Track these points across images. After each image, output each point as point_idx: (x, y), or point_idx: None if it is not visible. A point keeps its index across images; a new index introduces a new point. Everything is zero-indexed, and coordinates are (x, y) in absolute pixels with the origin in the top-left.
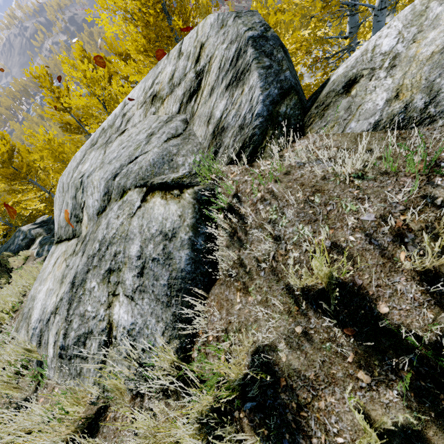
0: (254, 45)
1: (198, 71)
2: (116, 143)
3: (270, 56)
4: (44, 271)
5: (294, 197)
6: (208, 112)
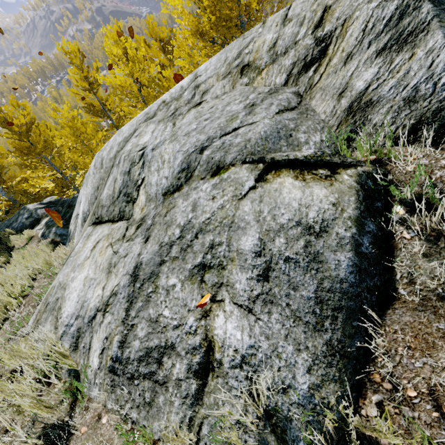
0: (432, 0)
1: (319, 36)
2: (190, 115)
3: None
4: (77, 255)
5: None
6: (341, 83)
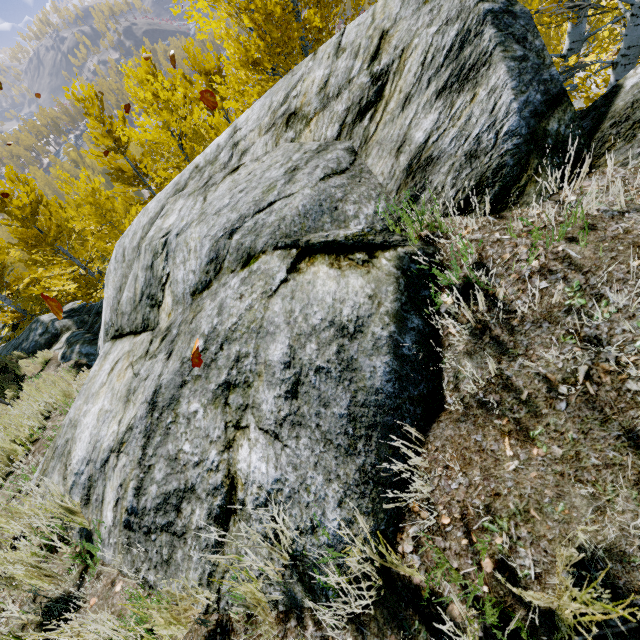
0: (496, 23)
1: (376, 72)
2: (224, 185)
3: (523, 42)
4: (92, 381)
5: (625, 267)
6: (398, 135)
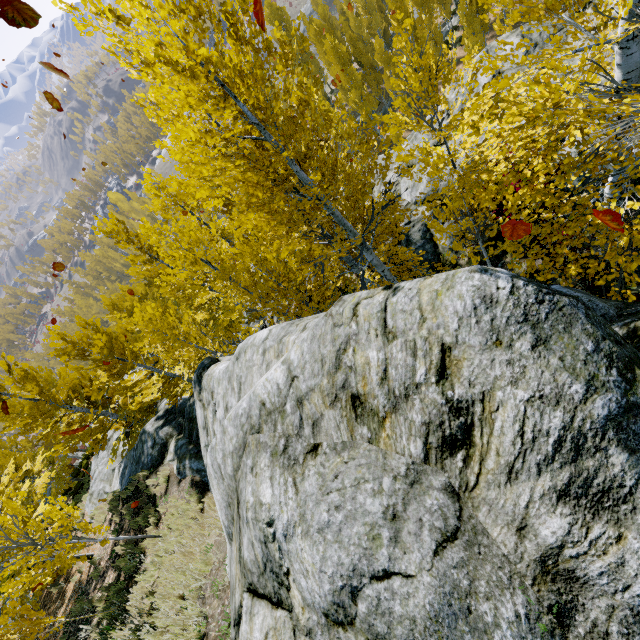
0: (623, 439)
1: (451, 399)
2: (310, 474)
3: None
4: None
5: None
6: (513, 512)
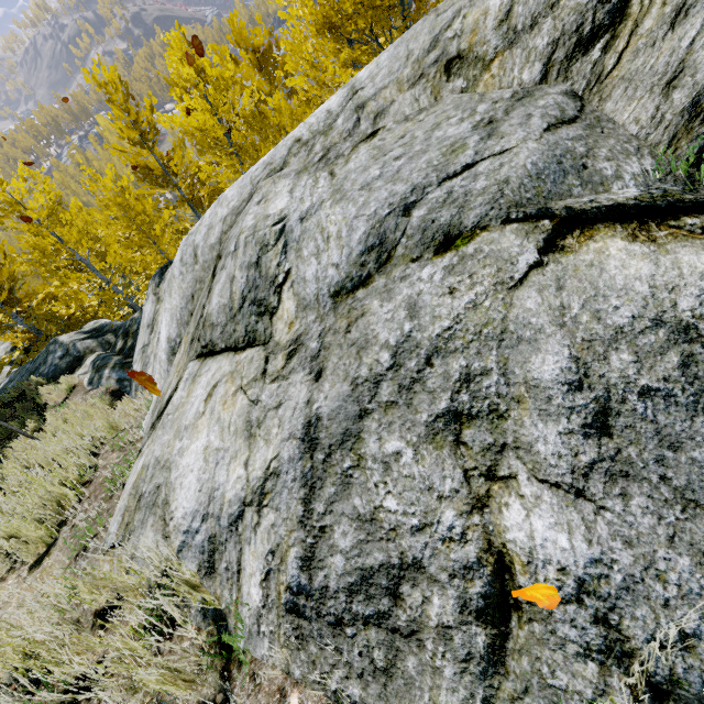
0: None
1: None
2: (360, 154)
3: None
4: (180, 411)
5: None
6: (667, 63)
